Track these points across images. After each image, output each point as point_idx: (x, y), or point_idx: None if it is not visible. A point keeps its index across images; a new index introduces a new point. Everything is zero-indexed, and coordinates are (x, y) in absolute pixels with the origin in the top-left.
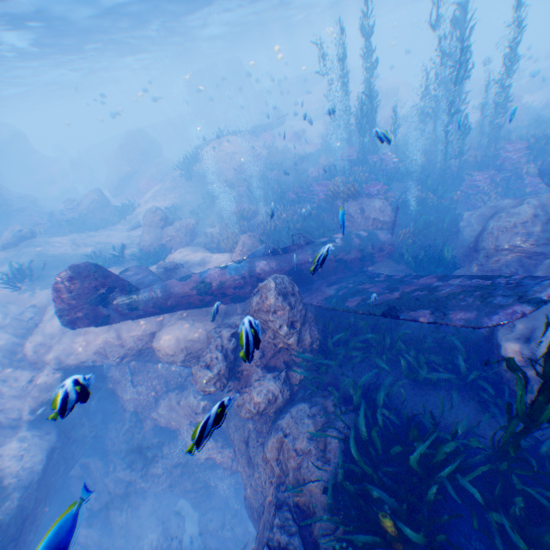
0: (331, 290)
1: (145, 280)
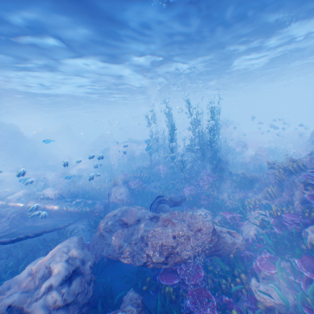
0: (43, 223)
1: (0, 196)
